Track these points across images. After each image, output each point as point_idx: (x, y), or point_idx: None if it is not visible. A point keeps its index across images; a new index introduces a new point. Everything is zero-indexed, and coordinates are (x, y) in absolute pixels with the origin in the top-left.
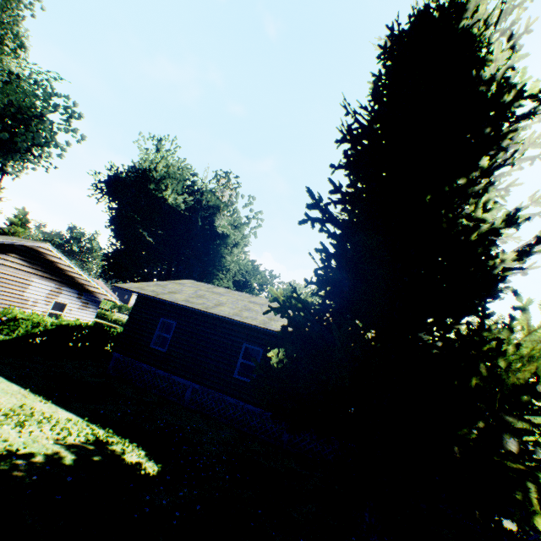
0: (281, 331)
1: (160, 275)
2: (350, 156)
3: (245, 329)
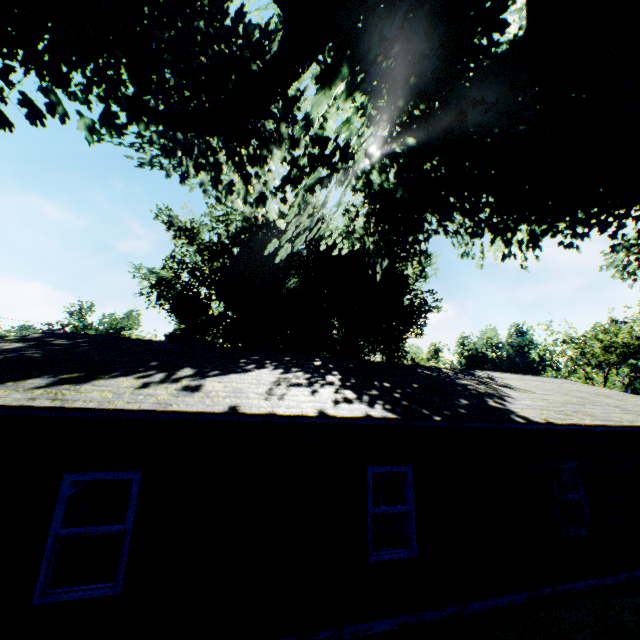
0: None
1: None
2: None
3: None
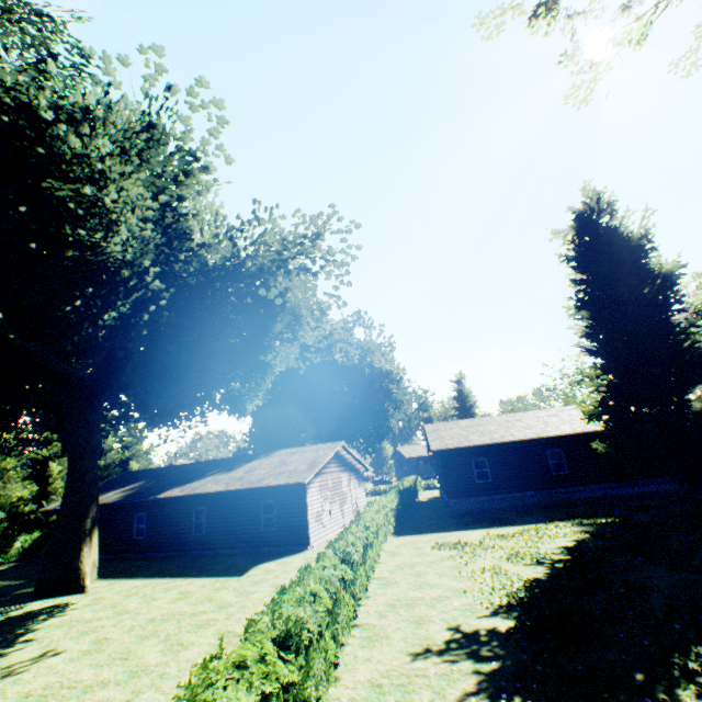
0: (603, 430)
1: (315, 434)
2: (597, 319)
3: (541, 441)
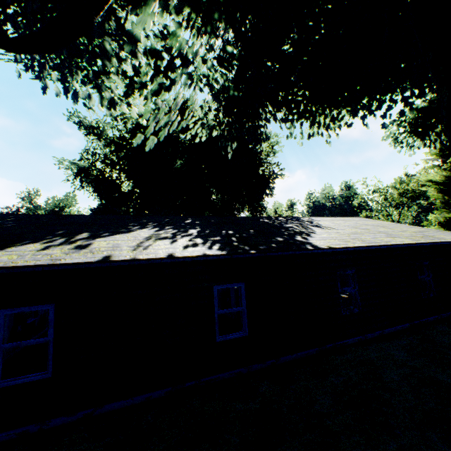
0: None
1: None
2: None
3: None
